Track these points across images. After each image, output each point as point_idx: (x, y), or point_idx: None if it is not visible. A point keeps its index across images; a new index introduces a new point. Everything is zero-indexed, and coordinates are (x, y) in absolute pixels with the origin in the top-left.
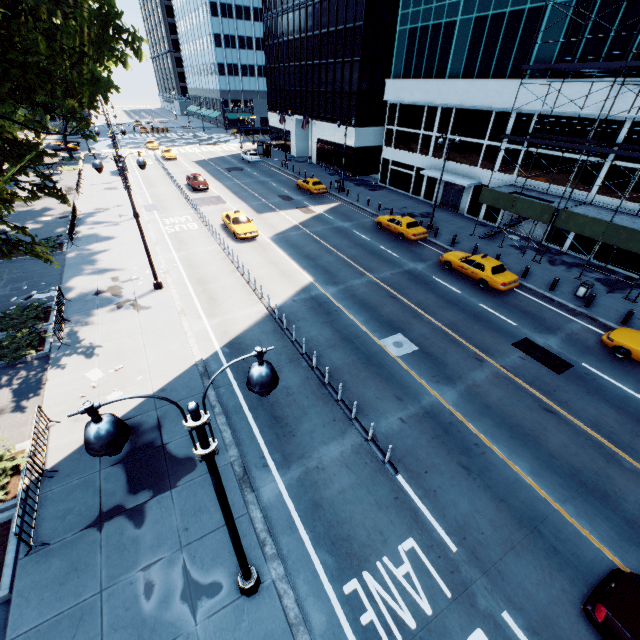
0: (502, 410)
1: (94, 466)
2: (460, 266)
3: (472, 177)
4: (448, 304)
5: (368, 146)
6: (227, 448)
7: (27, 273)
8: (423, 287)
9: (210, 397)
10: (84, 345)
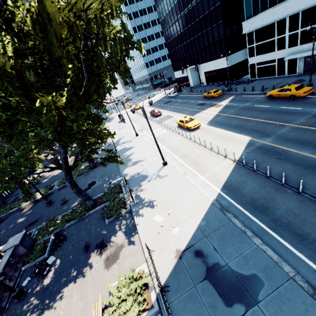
0: None
1: (189, 282)
2: None
3: None
4: None
5: (236, 63)
6: (279, 265)
7: (105, 172)
8: None
9: (237, 224)
10: (145, 202)
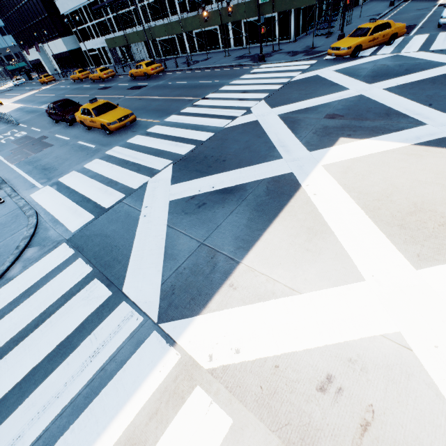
0: None
1: None
2: (93, 76)
3: None
4: (81, 90)
5: (77, 48)
6: None
7: None
8: (75, 90)
9: None
10: None
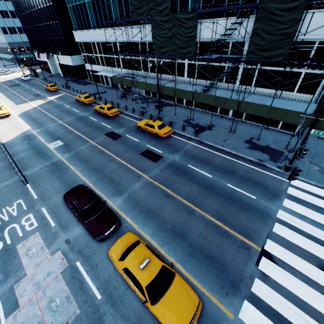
0: (84, 156)
1: None
2: (99, 110)
3: (117, 72)
4: (88, 126)
5: (81, 64)
6: None
7: None
8: (82, 121)
9: None
10: None
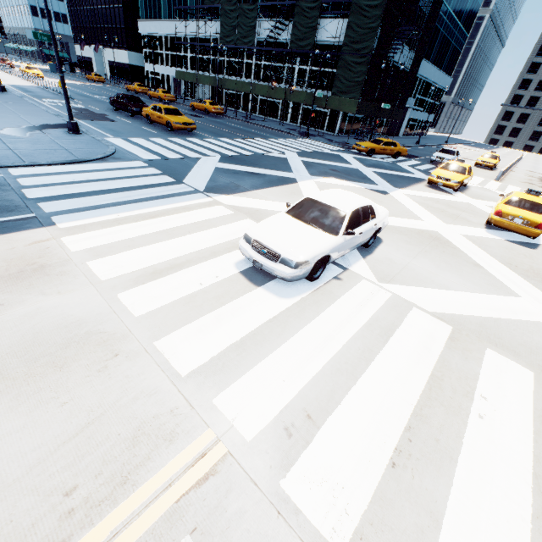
0: None
1: None
2: (153, 94)
3: None
4: None
5: (140, 66)
6: None
7: None
8: None
9: None
10: None
